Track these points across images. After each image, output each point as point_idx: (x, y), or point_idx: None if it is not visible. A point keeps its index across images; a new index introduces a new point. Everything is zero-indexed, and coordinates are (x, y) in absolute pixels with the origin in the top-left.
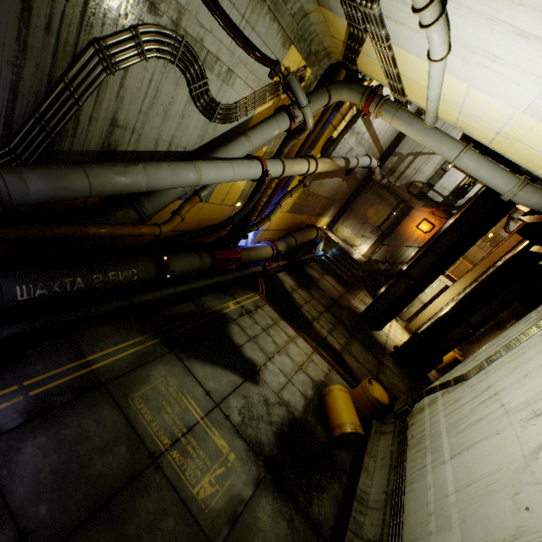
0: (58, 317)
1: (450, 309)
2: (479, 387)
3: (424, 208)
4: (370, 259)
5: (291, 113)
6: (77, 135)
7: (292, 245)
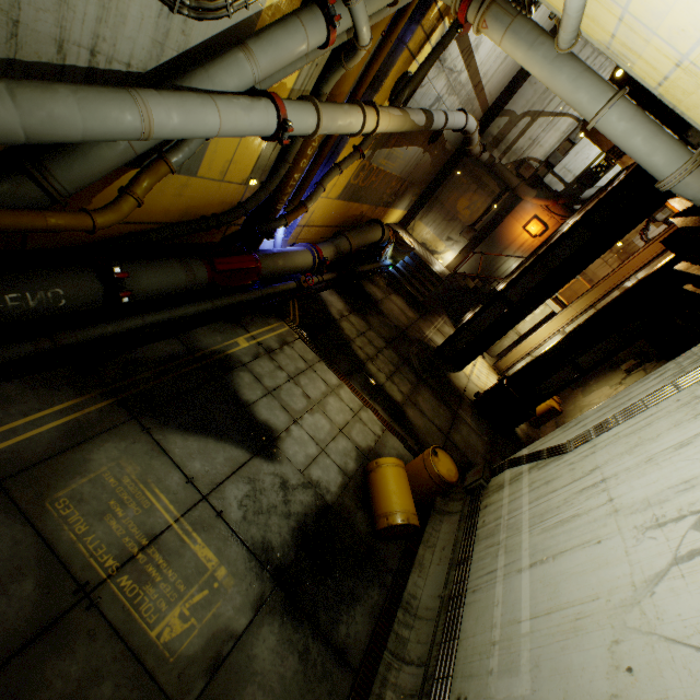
0: None
1: (553, 346)
2: (581, 467)
3: (537, 201)
4: (456, 273)
5: (329, 8)
6: None
7: (344, 250)
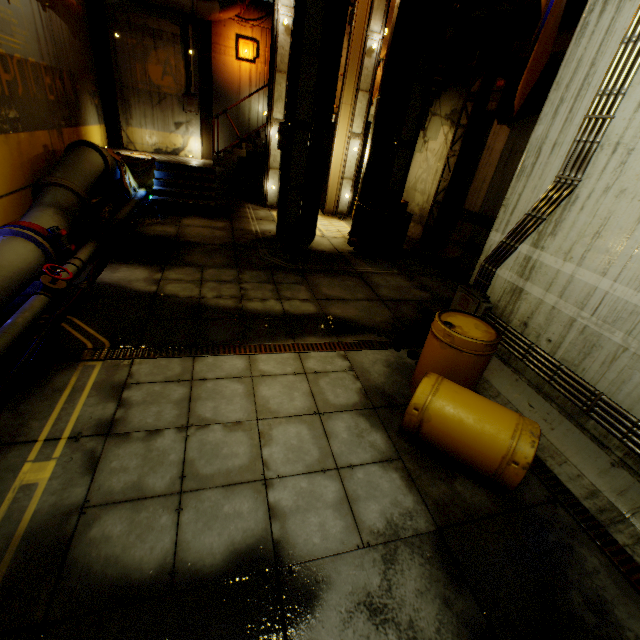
0: None
1: (372, 141)
2: (636, 179)
3: (226, 13)
4: (218, 153)
5: None
6: None
7: (70, 203)
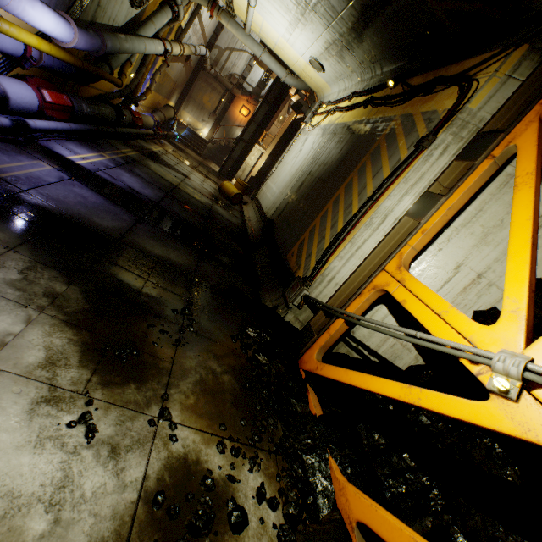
0: (99, 127)
1: (266, 160)
2: (281, 166)
3: (243, 97)
4: (213, 138)
5: (174, 9)
6: (86, 10)
7: (163, 119)
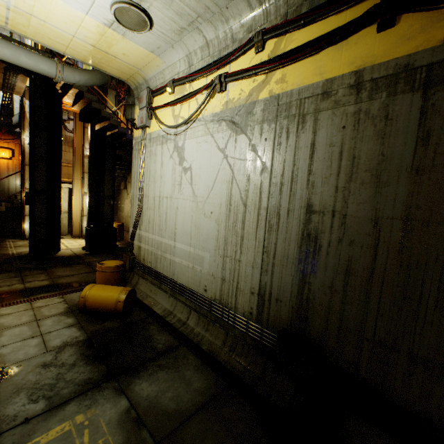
0: None
1: (90, 196)
2: (151, 204)
3: None
4: None
5: None
6: None
7: None
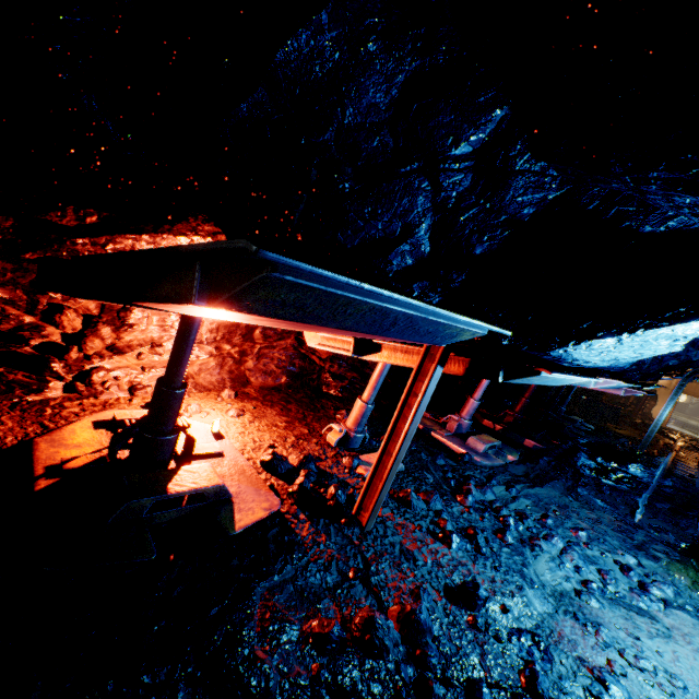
0: None
1: None
2: None
3: None
4: (692, 401)
5: None
6: None
7: None
